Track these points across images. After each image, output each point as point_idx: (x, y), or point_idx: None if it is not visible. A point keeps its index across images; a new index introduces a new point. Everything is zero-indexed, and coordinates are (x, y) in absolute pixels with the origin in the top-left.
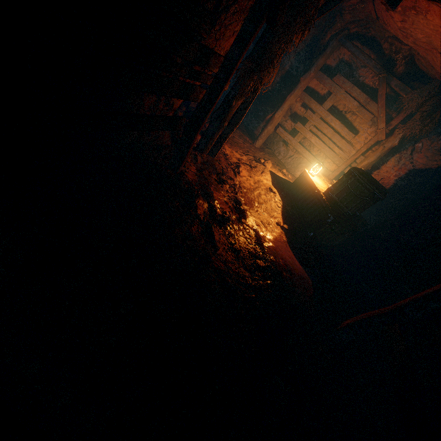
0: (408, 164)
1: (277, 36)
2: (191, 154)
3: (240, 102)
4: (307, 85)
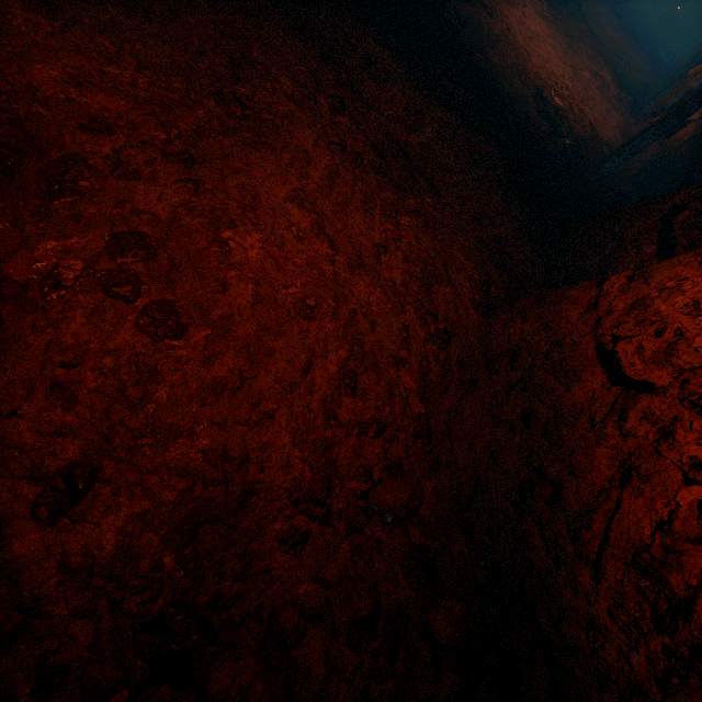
0: None
1: None
2: None
3: None
4: None
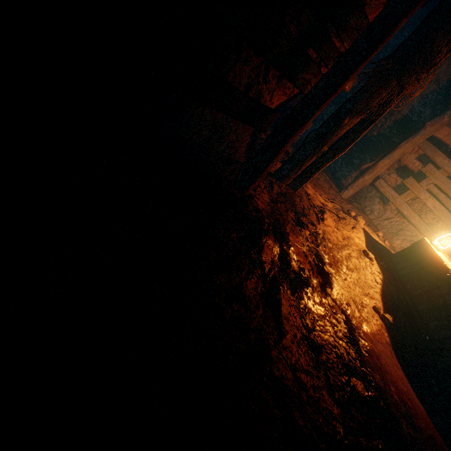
0: None
1: (448, 24)
2: (267, 180)
3: (354, 120)
4: (432, 134)
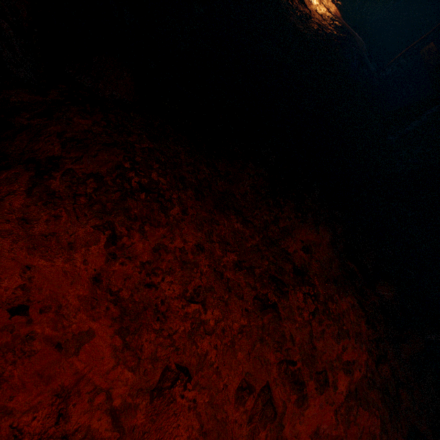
0: None
1: None
2: None
3: None
4: None
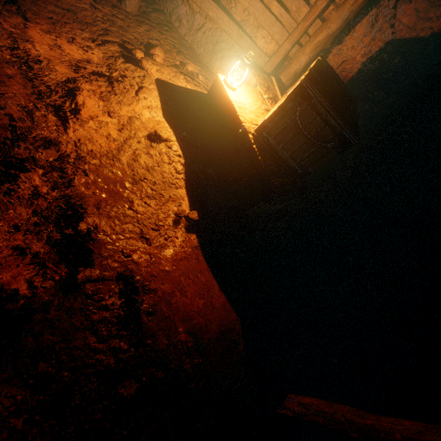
0: (387, 29)
1: None
2: None
3: None
4: None
